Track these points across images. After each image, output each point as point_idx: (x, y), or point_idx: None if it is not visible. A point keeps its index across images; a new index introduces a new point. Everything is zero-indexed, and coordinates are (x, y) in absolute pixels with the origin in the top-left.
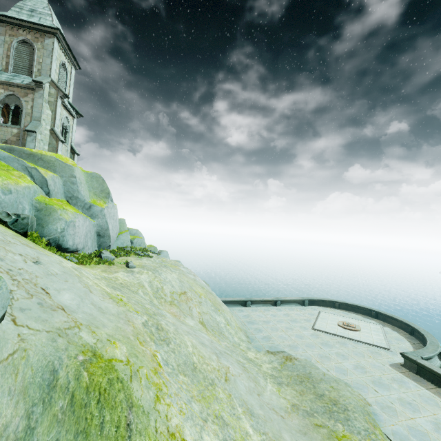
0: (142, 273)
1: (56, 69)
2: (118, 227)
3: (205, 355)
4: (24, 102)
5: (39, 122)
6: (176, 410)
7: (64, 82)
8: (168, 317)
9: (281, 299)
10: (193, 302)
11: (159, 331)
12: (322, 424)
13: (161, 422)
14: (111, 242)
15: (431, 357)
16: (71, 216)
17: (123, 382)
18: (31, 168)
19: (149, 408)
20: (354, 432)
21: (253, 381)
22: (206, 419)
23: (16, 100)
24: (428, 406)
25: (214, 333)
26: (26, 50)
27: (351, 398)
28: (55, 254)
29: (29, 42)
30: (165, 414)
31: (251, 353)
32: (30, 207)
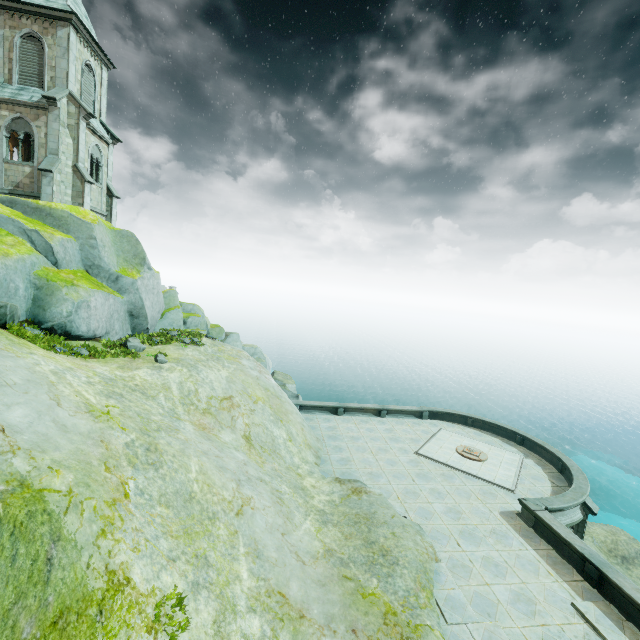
0: (173, 371)
1: (77, 75)
2: (163, 303)
3: (216, 483)
4: (35, 128)
5: (57, 157)
6: (127, 546)
7: (92, 92)
8: (185, 431)
9: (388, 408)
10: (241, 410)
11: (150, 452)
12: (354, 576)
13: (99, 558)
14: (150, 323)
15: (563, 508)
16: (83, 295)
17: (52, 515)
18: (31, 231)
19: (86, 544)
20: (389, 591)
21: (285, 517)
22: (176, 559)
23: (26, 125)
24: (522, 572)
25: (263, 452)
26: (33, 49)
27: (412, 550)
28: (40, 352)
29: (36, 36)
30: (108, 550)
31: (311, 479)
32: (28, 285)
